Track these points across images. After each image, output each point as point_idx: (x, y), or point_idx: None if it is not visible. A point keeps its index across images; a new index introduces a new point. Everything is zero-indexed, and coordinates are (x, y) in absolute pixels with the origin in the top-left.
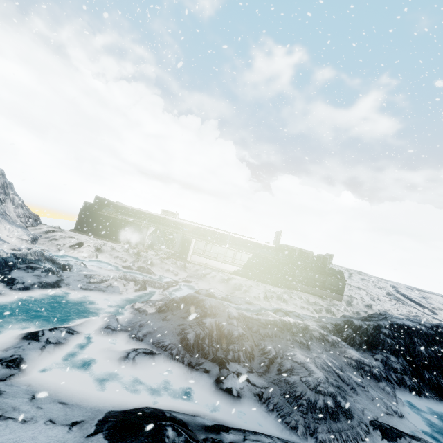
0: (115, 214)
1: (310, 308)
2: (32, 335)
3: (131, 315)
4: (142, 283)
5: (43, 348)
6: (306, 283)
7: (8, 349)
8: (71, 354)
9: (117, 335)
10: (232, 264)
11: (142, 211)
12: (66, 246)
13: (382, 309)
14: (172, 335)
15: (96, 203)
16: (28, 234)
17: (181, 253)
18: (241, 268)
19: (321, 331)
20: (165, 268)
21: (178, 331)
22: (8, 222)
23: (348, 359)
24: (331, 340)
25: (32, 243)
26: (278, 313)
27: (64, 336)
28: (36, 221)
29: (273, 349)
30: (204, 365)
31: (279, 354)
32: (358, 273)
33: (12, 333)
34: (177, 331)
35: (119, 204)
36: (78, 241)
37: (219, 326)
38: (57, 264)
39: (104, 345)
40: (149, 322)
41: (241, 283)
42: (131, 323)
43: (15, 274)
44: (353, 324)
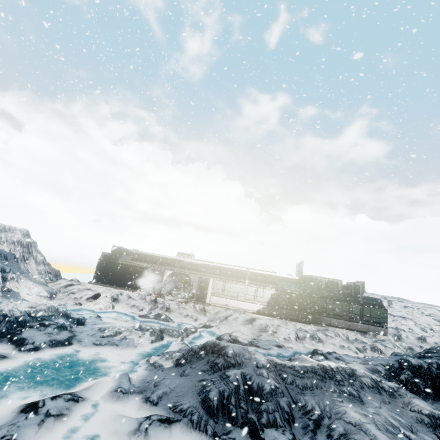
0: (131, 262)
1: (351, 347)
2: (31, 406)
3: (146, 372)
4: (158, 332)
5: (41, 423)
6: (340, 317)
7: (1, 427)
8: (74, 429)
9: (128, 399)
10: (255, 302)
11: (158, 255)
12: (83, 299)
13: (439, 342)
14: (191, 395)
15: (113, 252)
16: (47, 290)
17: (200, 295)
18: (265, 306)
19: (372, 377)
20: (183, 314)
21: (199, 388)
22: (30, 280)
23: (417, 414)
24: (388, 388)
25: (50, 299)
26: (315, 357)
27: (67, 405)
28: (56, 276)
29: (317, 405)
30: (232, 434)
31: (325, 412)
32: (398, 299)
33: (11, 405)
34: (197, 389)
35: (135, 251)
36: (95, 292)
37: (245, 379)
38: (71, 319)
39: (112, 414)
40: (166, 380)
41: (267, 323)
42: (144, 382)
43: (26, 333)
44: (410, 364)
